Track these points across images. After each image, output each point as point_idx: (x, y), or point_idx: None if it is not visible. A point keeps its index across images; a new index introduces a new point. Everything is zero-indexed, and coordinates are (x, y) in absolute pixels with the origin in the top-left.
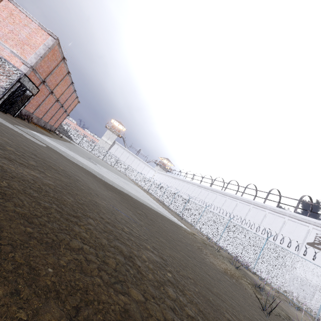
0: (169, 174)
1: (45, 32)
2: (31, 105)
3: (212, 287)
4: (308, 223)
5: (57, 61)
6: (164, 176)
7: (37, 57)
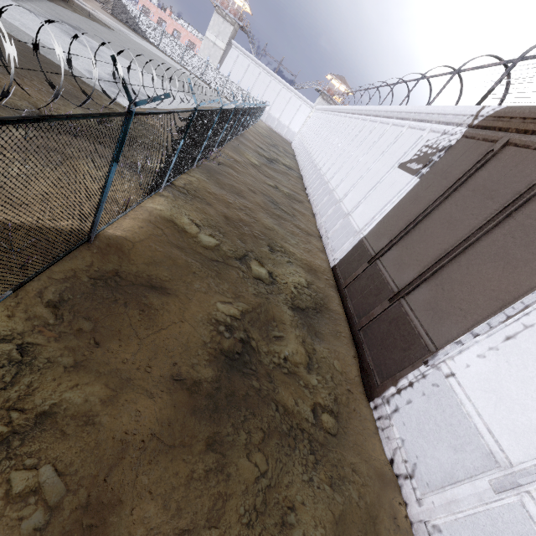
0: (323, 107)
1: None
2: None
3: None
4: (429, 122)
5: None
6: (318, 113)
7: None
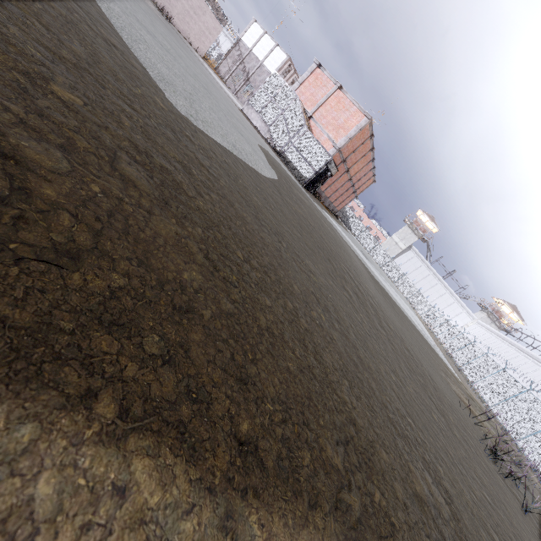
0: (500, 333)
1: (362, 113)
2: (325, 184)
3: (412, 345)
4: None
5: (363, 139)
6: (488, 333)
7: (347, 140)
